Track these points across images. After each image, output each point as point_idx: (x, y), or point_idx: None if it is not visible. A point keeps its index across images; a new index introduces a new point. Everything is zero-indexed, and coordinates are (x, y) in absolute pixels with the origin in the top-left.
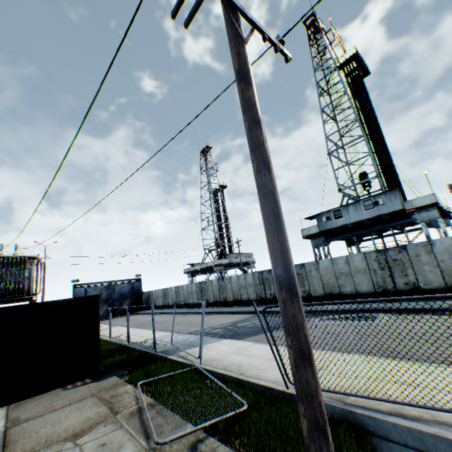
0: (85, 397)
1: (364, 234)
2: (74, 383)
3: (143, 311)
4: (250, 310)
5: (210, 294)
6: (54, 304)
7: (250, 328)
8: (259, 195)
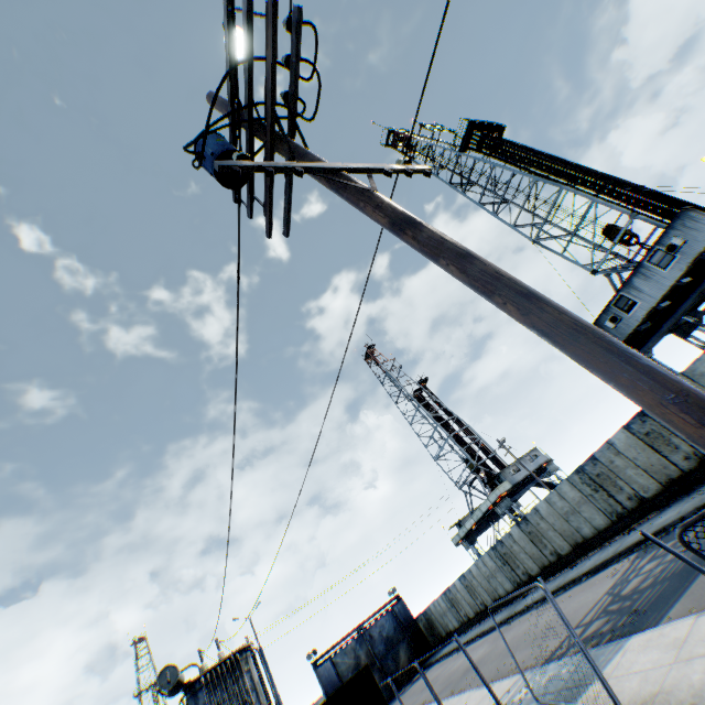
0: None
1: (696, 301)
2: None
3: (436, 652)
4: (617, 549)
5: (523, 560)
6: None
7: (652, 587)
8: (558, 344)
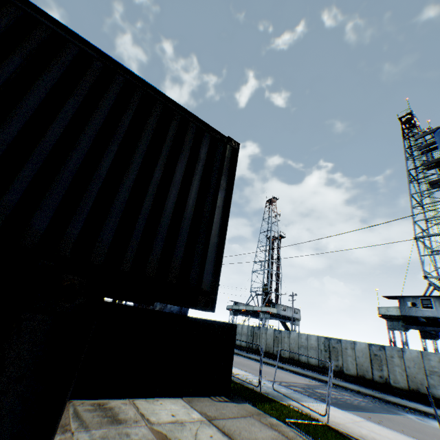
0: (245, 415)
1: None
2: (215, 396)
3: None
4: (315, 375)
5: (262, 342)
6: (212, 323)
7: (335, 399)
8: None
